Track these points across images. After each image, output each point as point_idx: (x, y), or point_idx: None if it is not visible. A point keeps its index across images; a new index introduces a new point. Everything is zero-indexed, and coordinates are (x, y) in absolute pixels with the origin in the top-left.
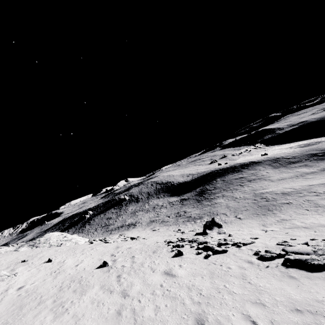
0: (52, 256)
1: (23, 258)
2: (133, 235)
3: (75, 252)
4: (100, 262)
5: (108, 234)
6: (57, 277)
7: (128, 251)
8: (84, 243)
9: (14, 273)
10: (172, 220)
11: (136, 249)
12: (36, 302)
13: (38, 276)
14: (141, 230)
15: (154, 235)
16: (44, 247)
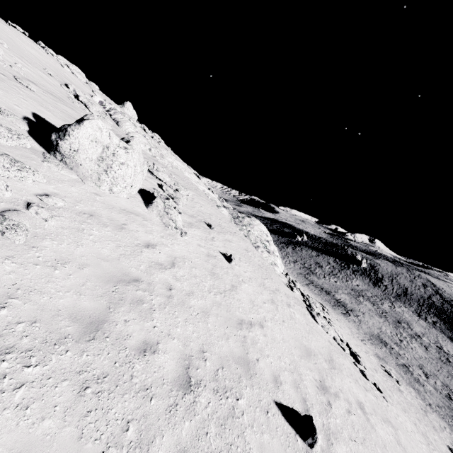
0: (238, 253)
1: (213, 222)
2: (344, 335)
3: (265, 282)
4: (294, 383)
5: (304, 283)
6: (207, 314)
7: (365, 429)
8: (281, 275)
9: (184, 230)
10: (435, 394)
11: (386, 451)
12: (111, 358)
13: (195, 271)
14: (356, 335)
15: (392, 394)
16: (241, 231)
